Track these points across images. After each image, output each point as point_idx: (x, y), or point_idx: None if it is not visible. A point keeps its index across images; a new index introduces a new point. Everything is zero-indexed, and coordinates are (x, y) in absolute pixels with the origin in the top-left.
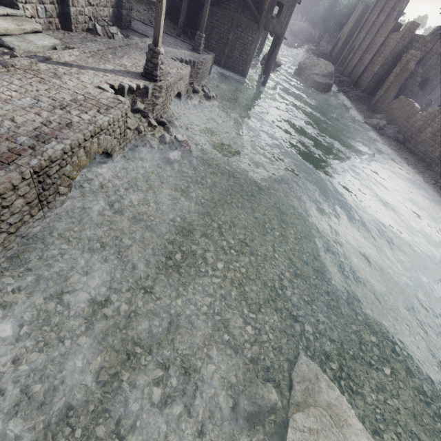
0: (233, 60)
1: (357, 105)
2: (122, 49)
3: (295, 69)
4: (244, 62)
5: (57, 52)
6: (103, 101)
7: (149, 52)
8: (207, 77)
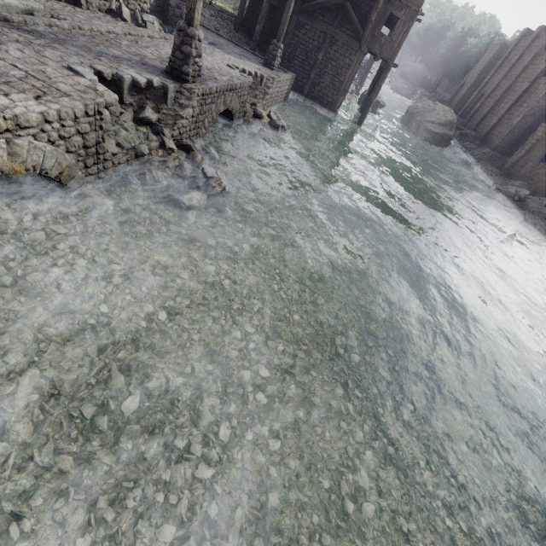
0: (321, 88)
1: (485, 166)
2: (152, 41)
3: (402, 114)
4: (336, 92)
5: (27, 15)
6: (61, 86)
7: (178, 34)
8: (280, 104)
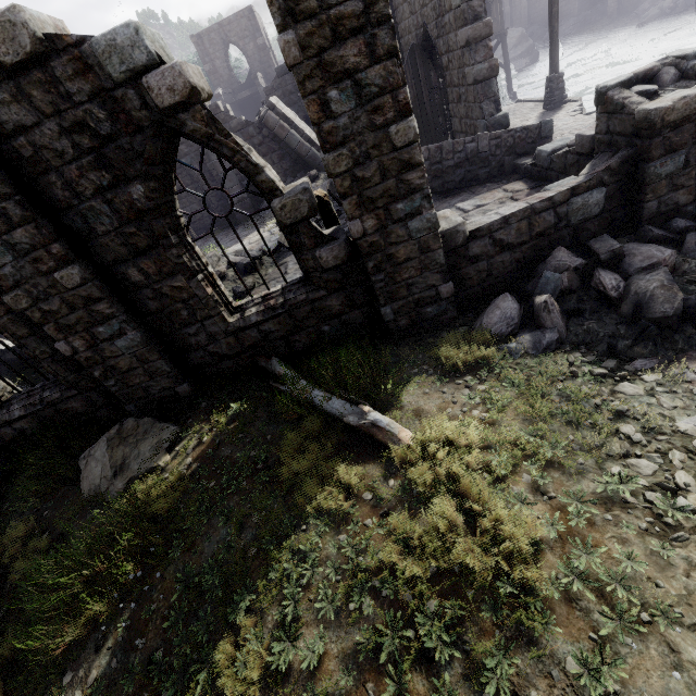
0: None
1: (593, 29)
2: None
3: None
4: None
5: None
6: None
7: (553, 84)
8: None
